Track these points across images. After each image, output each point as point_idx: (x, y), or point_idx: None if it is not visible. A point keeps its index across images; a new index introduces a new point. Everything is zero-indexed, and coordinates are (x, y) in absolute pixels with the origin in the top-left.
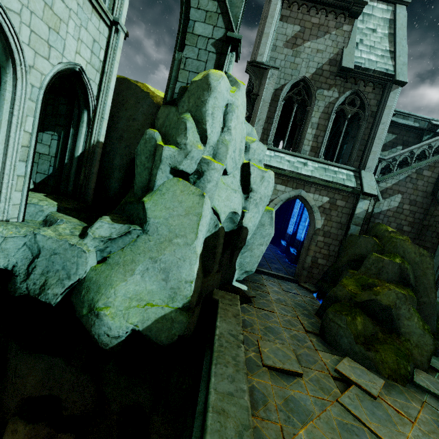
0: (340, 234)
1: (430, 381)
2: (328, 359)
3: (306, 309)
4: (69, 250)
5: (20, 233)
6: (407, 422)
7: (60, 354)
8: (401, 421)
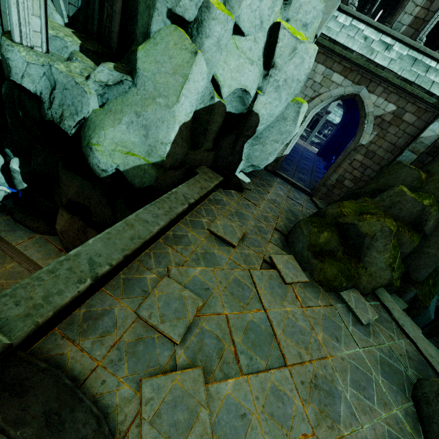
0: (387, 158)
1: (356, 300)
2: (273, 250)
3: (296, 217)
4: (75, 87)
5: (39, 61)
6: (296, 304)
7: (88, 180)
8: (292, 302)
